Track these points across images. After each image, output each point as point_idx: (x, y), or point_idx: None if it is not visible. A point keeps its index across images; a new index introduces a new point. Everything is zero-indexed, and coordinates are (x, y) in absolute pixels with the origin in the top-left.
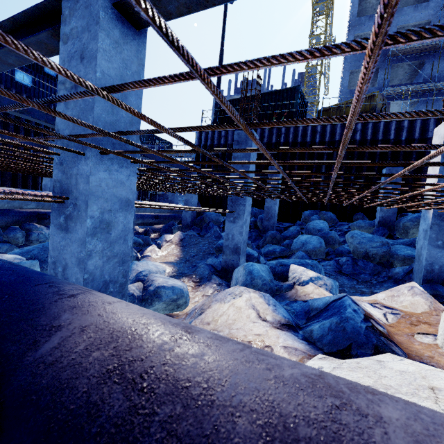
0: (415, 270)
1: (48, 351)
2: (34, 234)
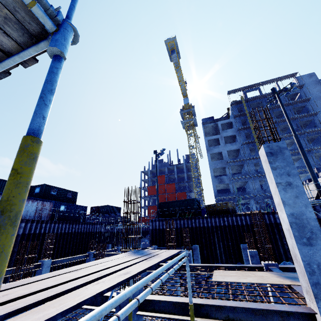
0: None
1: None
2: None
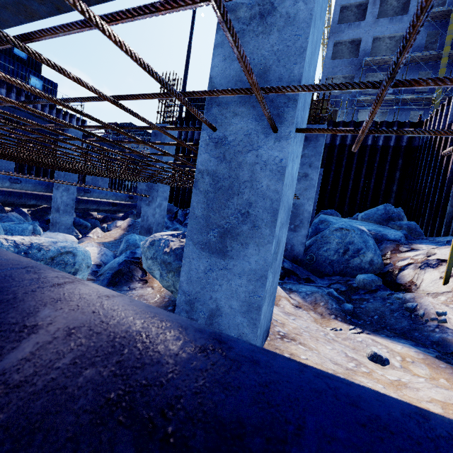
0: None
1: None
2: None
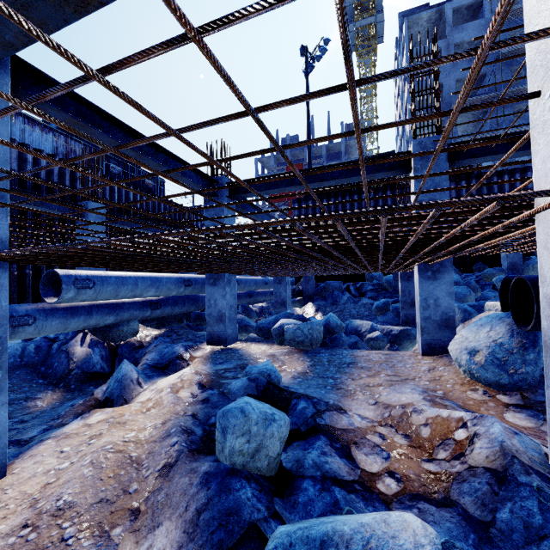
0: None
1: None
2: None
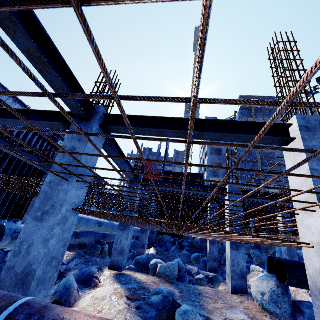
0: None
1: None
2: (105, 248)
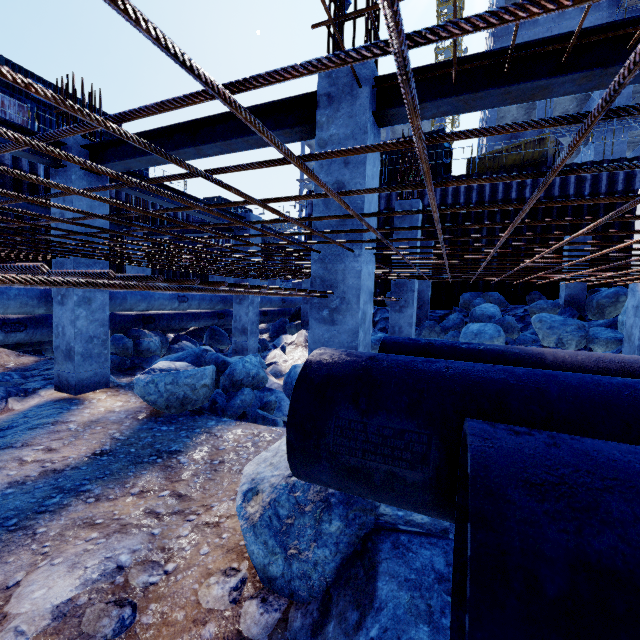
0: (625, 353)
1: (553, 359)
2: (144, 343)
